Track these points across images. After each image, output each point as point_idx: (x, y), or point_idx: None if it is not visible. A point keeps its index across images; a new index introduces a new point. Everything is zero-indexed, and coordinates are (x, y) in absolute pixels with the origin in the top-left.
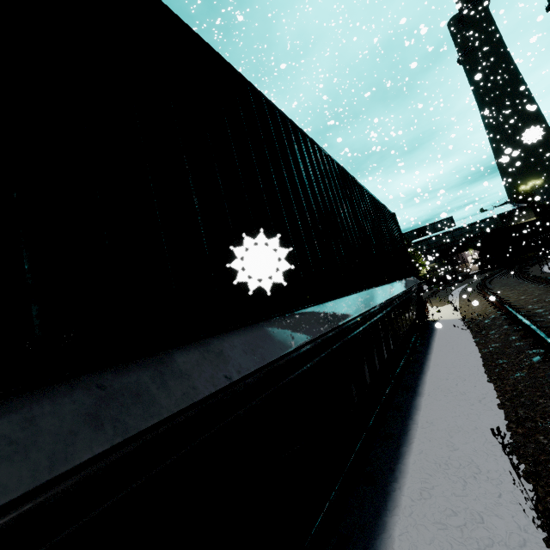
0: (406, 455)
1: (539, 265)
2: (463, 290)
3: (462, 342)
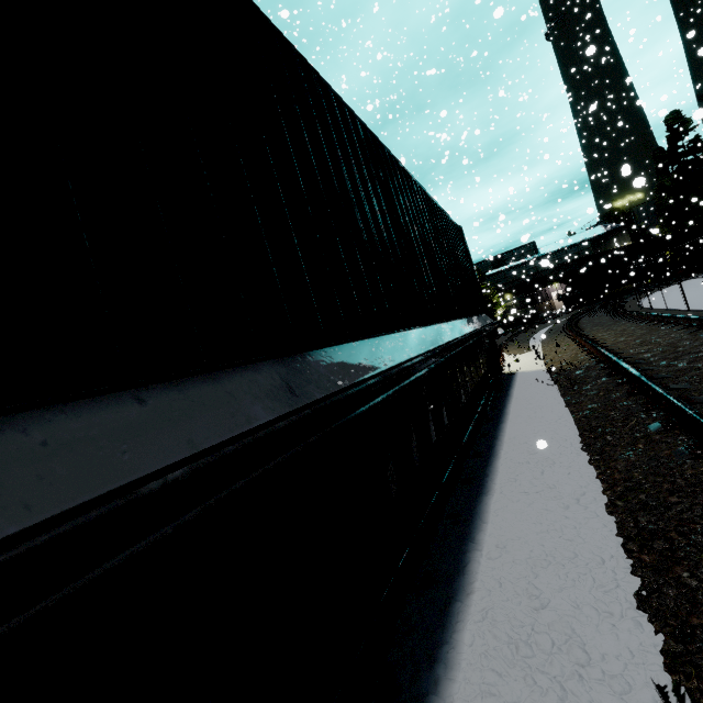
0: (458, 624)
1: (637, 300)
2: (547, 332)
3: (548, 403)
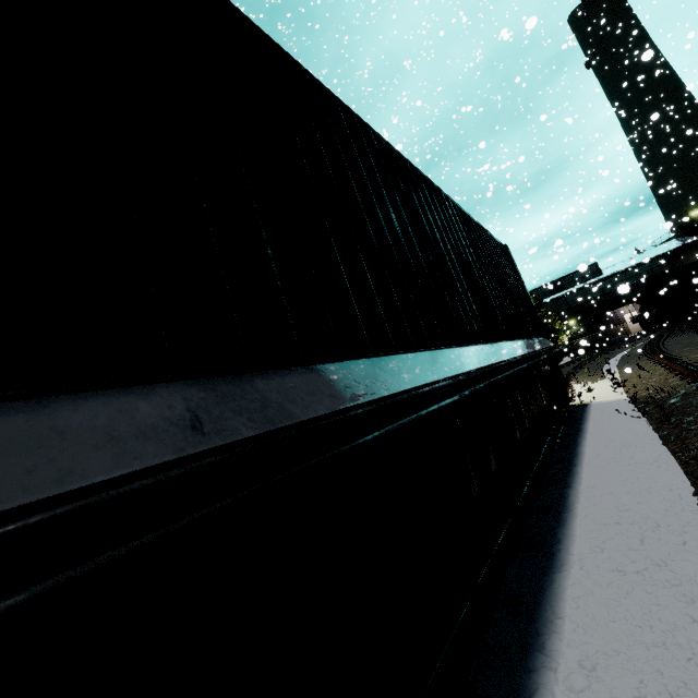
0: None
1: None
2: (623, 358)
3: (636, 439)
